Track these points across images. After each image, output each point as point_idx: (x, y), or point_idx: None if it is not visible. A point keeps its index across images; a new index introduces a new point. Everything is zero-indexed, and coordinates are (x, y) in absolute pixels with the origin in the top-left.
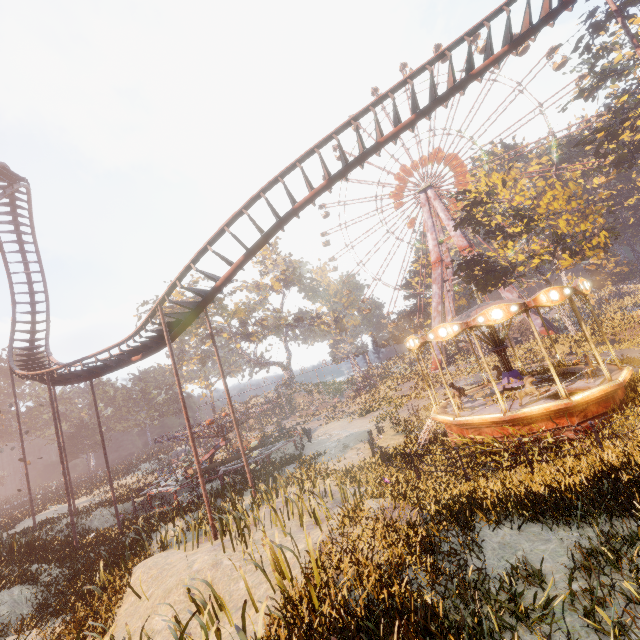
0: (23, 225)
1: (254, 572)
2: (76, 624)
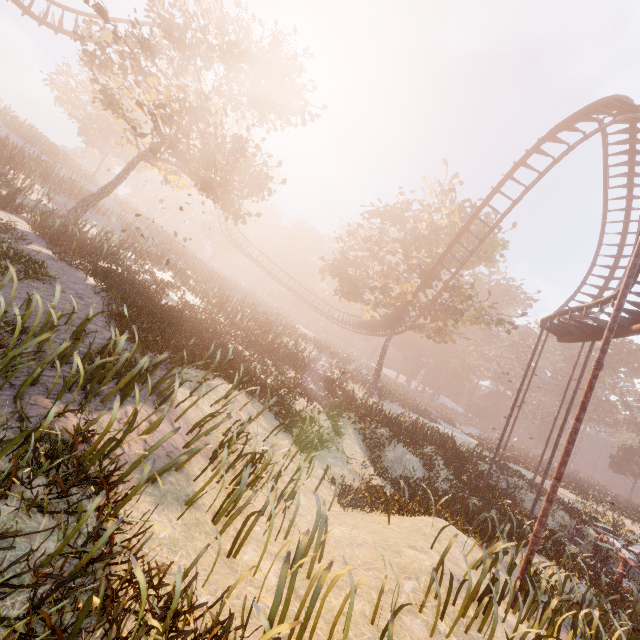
0: (636, 175)
1: (368, 617)
2: (367, 487)
